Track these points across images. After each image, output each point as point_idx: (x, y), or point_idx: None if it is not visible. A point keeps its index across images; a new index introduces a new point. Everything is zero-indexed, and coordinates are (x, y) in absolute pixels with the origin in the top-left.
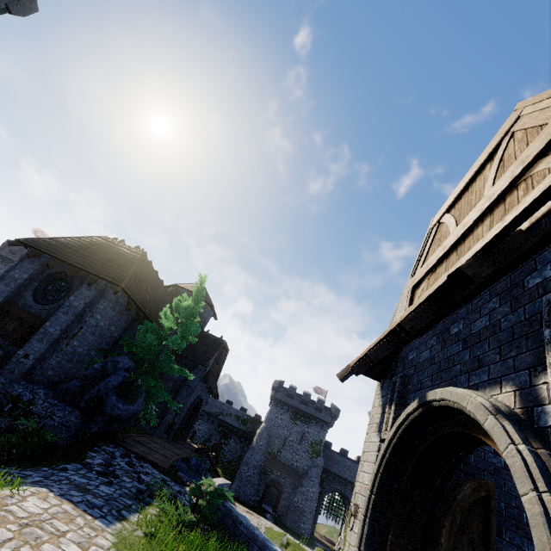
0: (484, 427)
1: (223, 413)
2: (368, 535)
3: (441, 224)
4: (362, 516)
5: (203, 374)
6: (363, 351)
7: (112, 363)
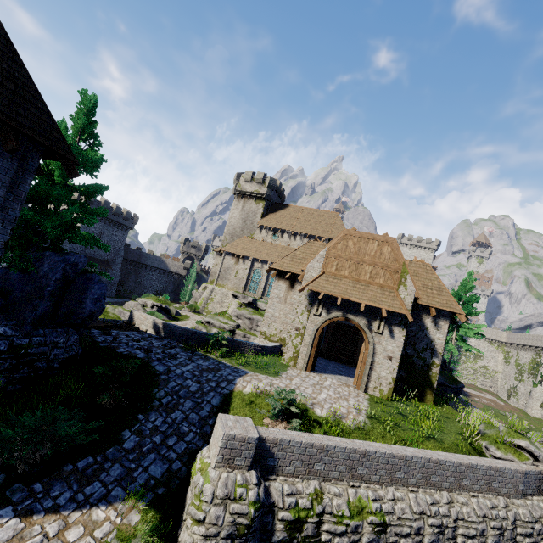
0: (363, 328)
1: None
2: (314, 338)
3: (348, 237)
4: (314, 335)
5: None
6: (321, 291)
7: (71, 267)
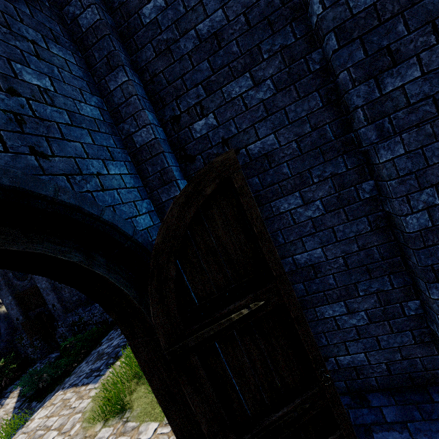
0: None
1: None
2: None
3: None
4: None
5: None
6: None
7: None
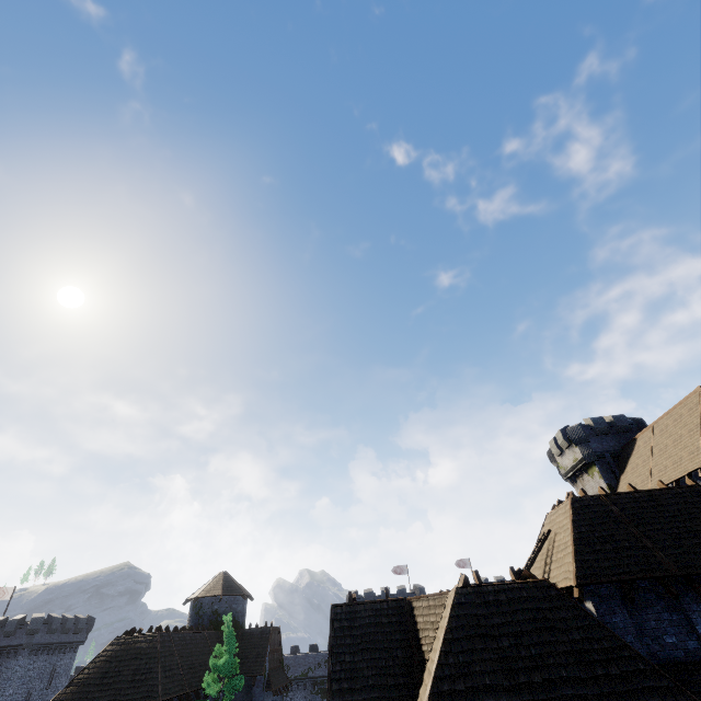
0: None
1: (311, 668)
2: None
3: None
4: None
5: (264, 682)
6: None
7: None
